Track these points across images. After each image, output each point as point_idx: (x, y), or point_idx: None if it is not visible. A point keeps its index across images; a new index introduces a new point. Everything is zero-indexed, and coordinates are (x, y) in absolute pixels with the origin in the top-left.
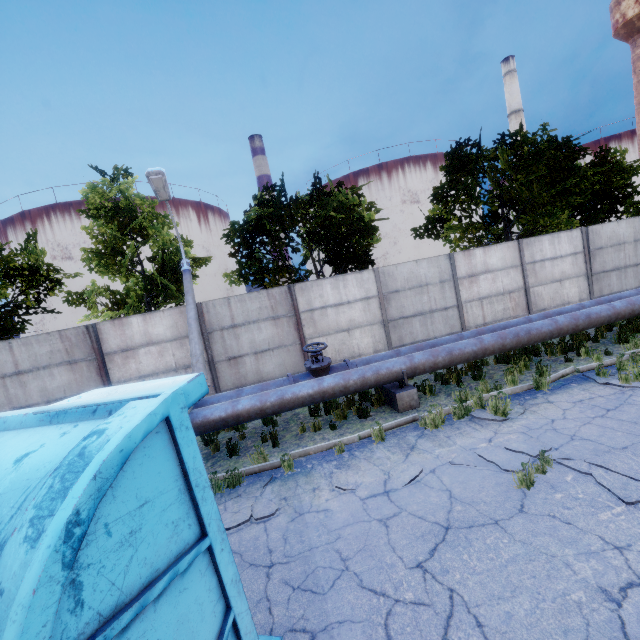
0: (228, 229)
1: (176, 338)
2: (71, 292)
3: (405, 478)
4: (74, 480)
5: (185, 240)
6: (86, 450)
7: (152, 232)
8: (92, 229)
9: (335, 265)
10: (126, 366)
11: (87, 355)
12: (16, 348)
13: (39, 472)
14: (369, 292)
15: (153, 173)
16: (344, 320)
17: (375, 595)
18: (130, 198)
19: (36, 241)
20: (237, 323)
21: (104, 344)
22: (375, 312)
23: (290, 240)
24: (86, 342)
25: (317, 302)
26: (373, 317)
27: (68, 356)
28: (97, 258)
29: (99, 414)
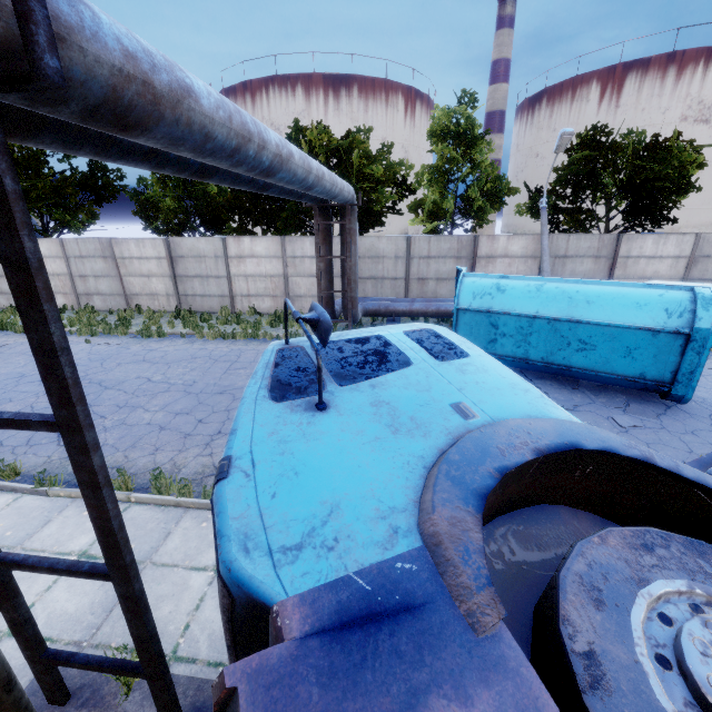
0: (565, 172)
1: (523, 256)
2: (416, 201)
3: (709, 366)
4: (709, 302)
5: (494, 167)
6: (704, 296)
7: (476, 157)
8: (439, 150)
9: (632, 216)
10: (486, 268)
11: (468, 255)
12: (432, 242)
13: (676, 300)
14: (683, 252)
15: (567, 133)
16: (650, 270)
17: (707, 389)
18: (468, 123)
19: (390, 153)
20: (568, 255)
21: (478, 250)
22: (679, 270)
23: (605, 187)
24: (470, 247)
25: (635, 252)
26: (675, 273)
27: (457, 253)
28: (431, 175)
29: (674, 289)
